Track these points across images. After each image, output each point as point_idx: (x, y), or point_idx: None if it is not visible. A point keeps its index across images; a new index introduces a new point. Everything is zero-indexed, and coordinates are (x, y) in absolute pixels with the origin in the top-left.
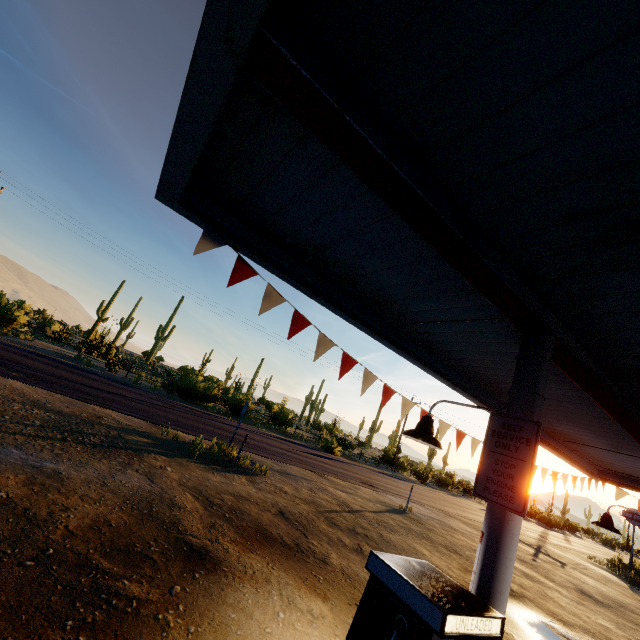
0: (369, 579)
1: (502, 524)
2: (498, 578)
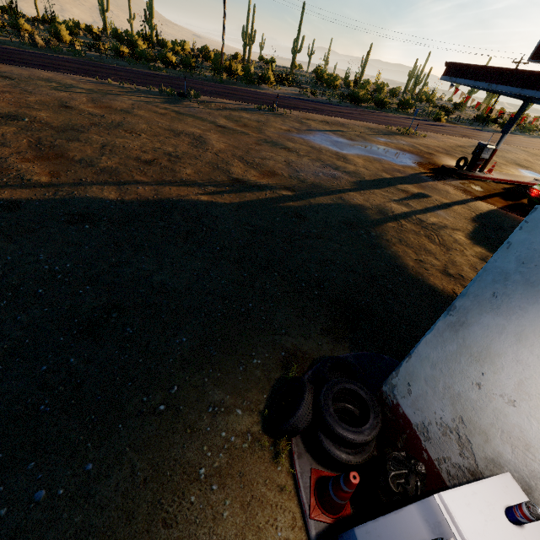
0: (477, 145)
1: (503, 136)
2: (499, 144)
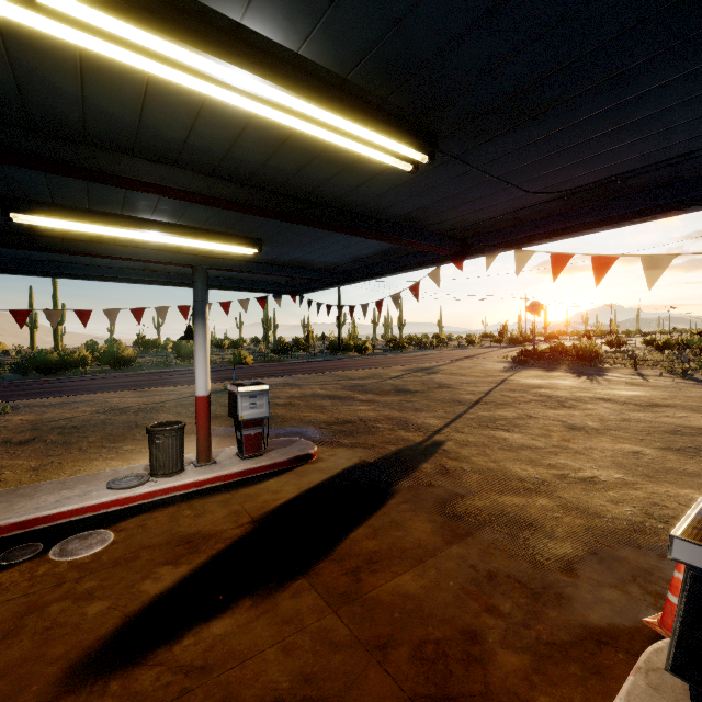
0: None
1: None
2: None
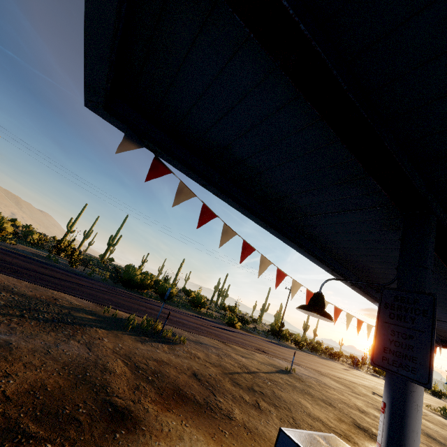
0: None
1: (405, 395)
2: None
